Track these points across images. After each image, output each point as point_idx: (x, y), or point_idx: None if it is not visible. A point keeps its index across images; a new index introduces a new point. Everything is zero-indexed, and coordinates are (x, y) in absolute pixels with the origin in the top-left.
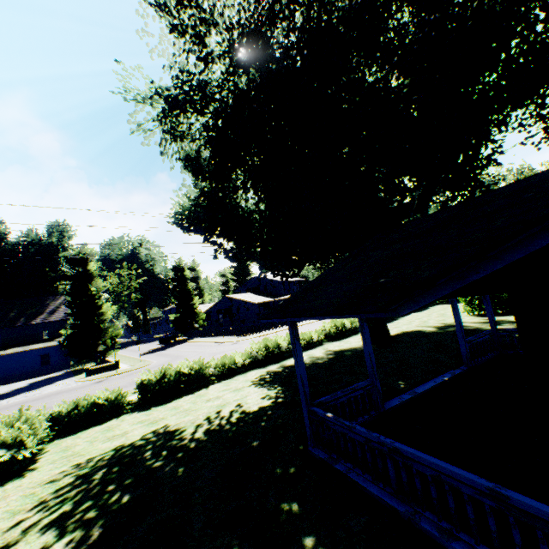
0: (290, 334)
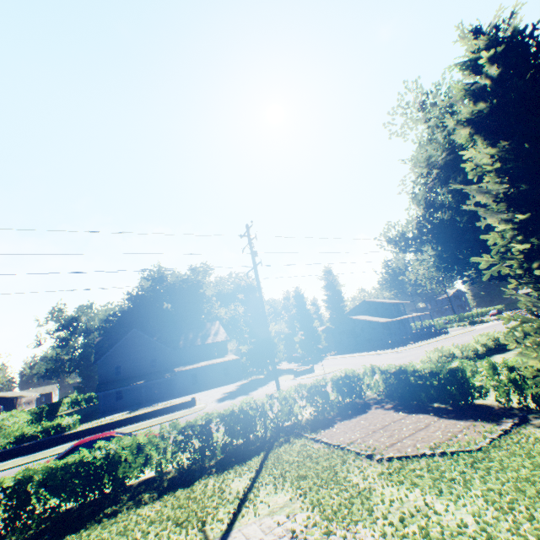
0: None
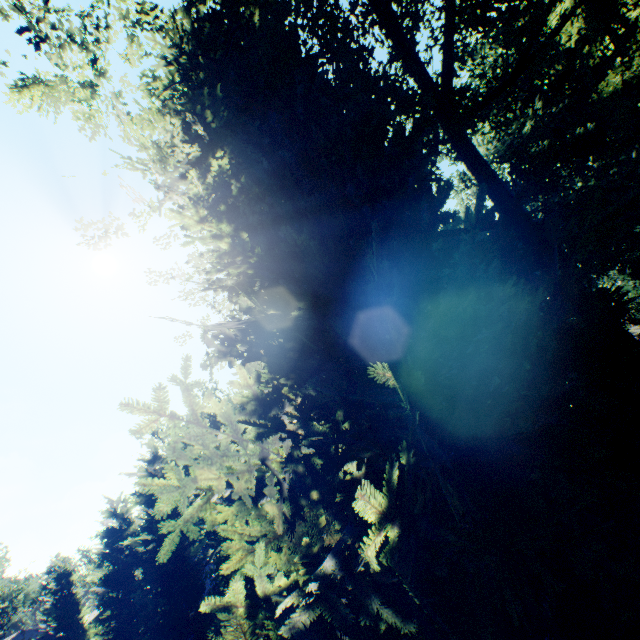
0: None
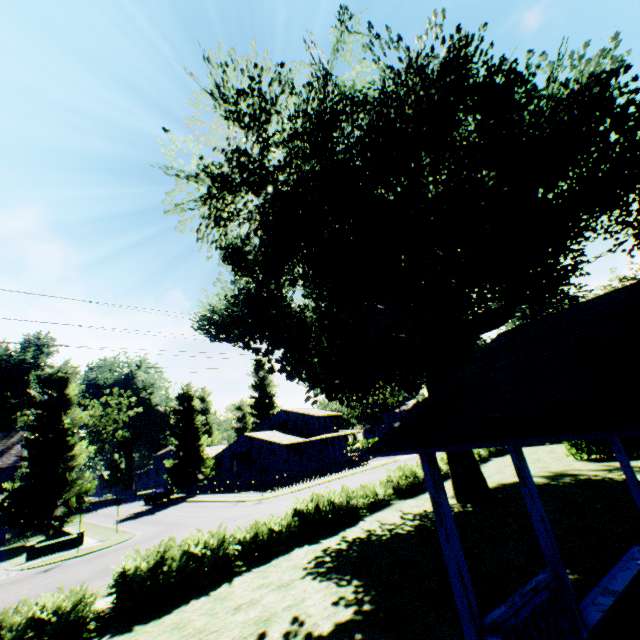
0: (427, 480)
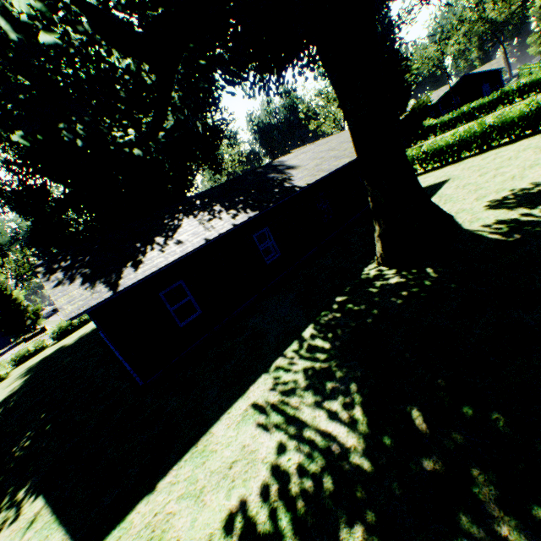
0: None
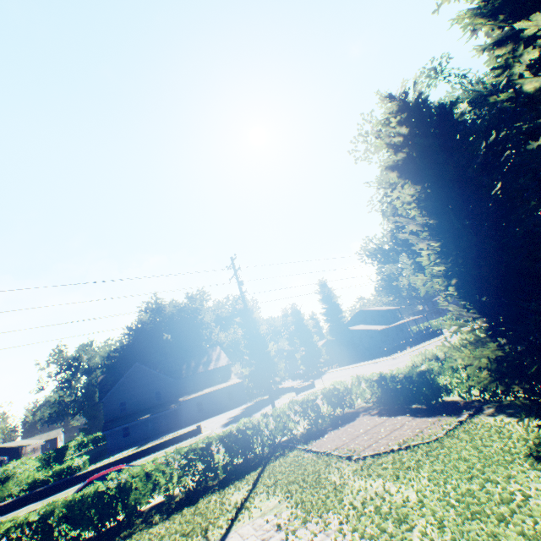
0: None
